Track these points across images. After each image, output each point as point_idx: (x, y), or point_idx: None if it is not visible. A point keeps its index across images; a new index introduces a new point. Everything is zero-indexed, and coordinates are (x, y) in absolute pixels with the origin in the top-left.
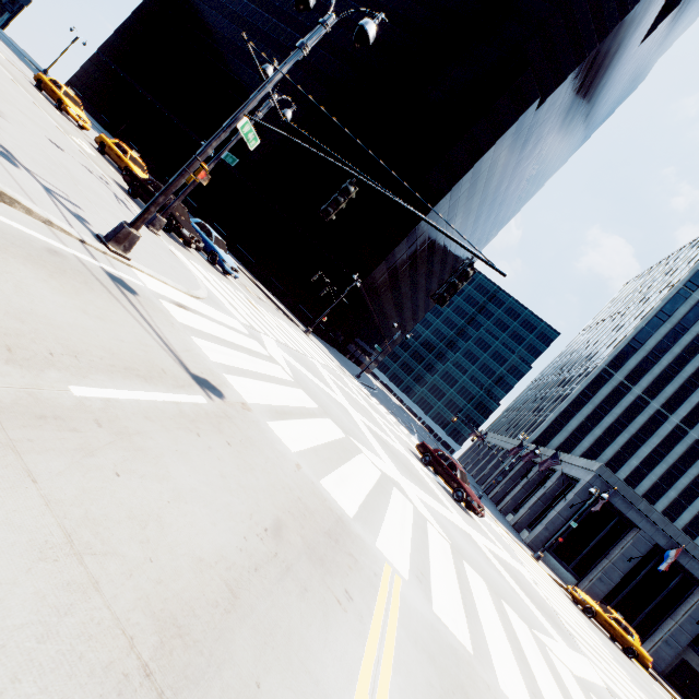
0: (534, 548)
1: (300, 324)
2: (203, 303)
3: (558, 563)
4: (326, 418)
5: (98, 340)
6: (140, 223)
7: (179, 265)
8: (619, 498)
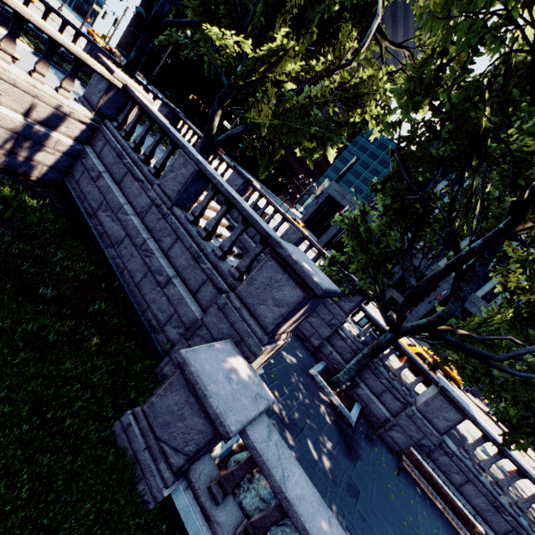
0: None
1: None
2: None
3: (311, 233)
4: None
5: None
6: None
7: None
8: (339, 196)
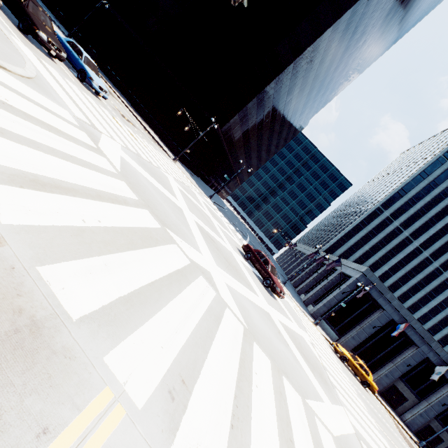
0: (315, 317)
1: (171, 155)
2: (10, 75)
3: (329, 326)
4: (141, 209)
5: None
6: None
7: (2, 43)
8: (375, 290)
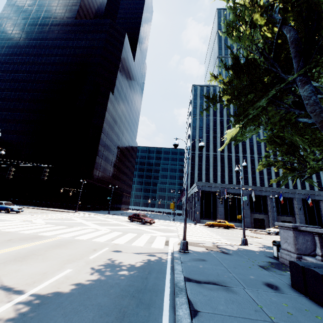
0: (198, 222)
1: (73, 211)
2: None
3: (208, 220)
4: (58, 226)
5: None
6: None
7: None
8: (207, 187)
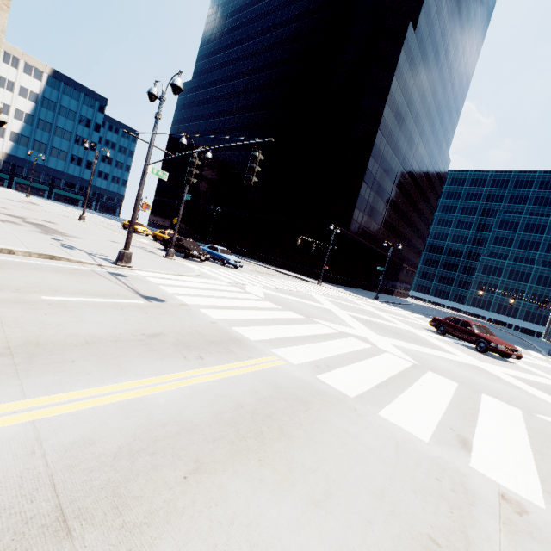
0: None
1: (315, 281)
2: (191, 277)
3: None
4: (285, 311)
5: (77, 288)
6: (127, 246)
7: (182, 267)
8: None
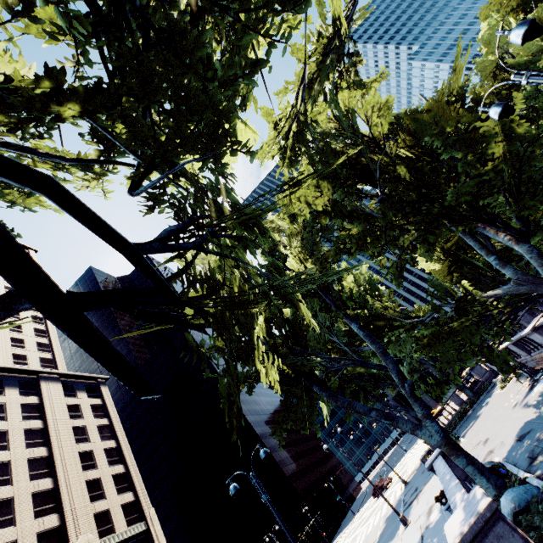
0: None
1: None
2: None
3: None
4: None
5: None
6: None
7: None
8: None
